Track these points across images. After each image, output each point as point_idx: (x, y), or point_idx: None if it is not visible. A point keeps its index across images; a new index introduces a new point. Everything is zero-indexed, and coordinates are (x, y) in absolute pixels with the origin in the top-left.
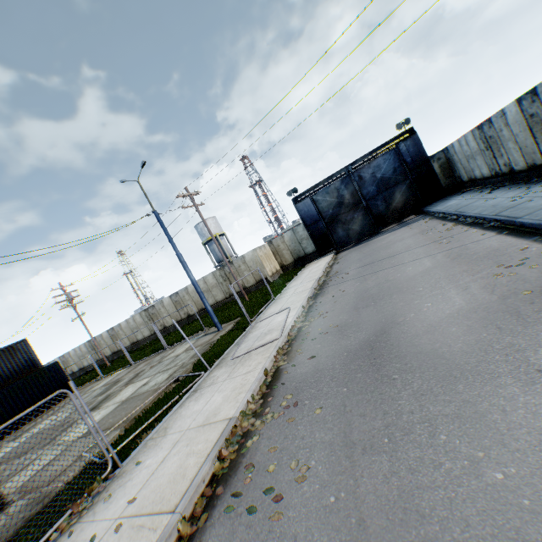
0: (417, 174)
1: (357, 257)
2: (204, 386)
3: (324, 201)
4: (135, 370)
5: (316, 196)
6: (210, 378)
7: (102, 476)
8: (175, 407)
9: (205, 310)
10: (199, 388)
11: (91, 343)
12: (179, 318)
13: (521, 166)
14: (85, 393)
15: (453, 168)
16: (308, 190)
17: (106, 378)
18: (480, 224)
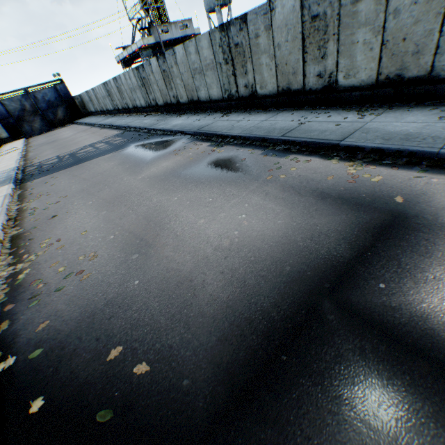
0: (69, 103)
1: (43, 136)
2: None
3: (12, 106)
4: None
5: (4, 101)
6: None
7: None
8: None
9: None
10: None
11: None
12: None
13: (99, 110)
14: None
15: (85, 105)
16: None
17: None
18: (86, 125)
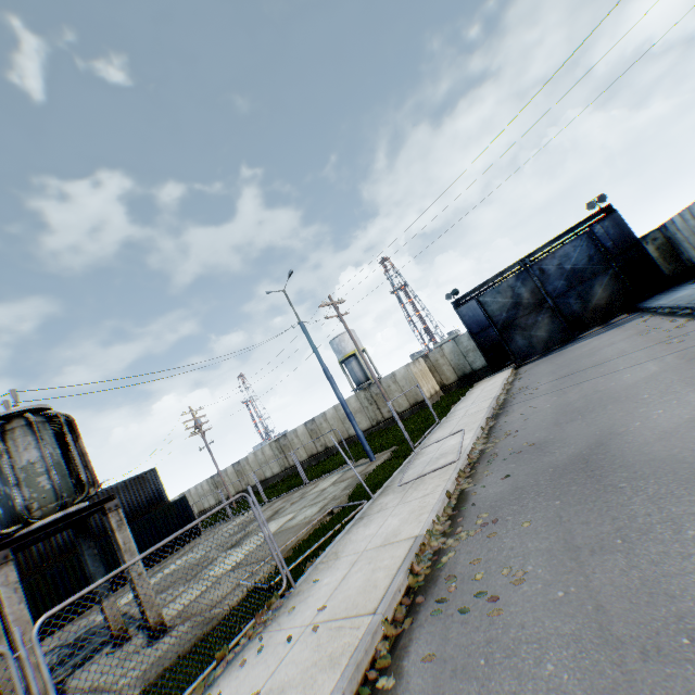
0: (622, 260)
1: (548, 369)
2: (371, 513)
3: (495, 303)
4: (272, 508)
5: (483, 298)
6: (376, 505)
7: (278, 592)
8: (341, 534)
9: (346, 441)
10: (365, 515)
11: (214, 480)
12: (314, 451)
13: None
14: (214, 534)
15: (677, 250)
16: (472, 290)
17: (235, 518)
18: None
